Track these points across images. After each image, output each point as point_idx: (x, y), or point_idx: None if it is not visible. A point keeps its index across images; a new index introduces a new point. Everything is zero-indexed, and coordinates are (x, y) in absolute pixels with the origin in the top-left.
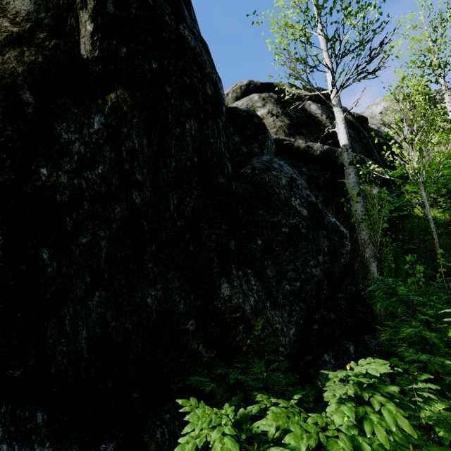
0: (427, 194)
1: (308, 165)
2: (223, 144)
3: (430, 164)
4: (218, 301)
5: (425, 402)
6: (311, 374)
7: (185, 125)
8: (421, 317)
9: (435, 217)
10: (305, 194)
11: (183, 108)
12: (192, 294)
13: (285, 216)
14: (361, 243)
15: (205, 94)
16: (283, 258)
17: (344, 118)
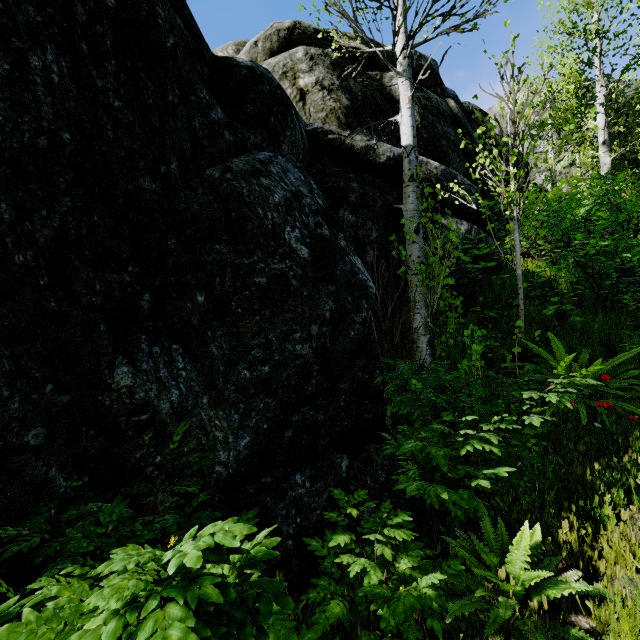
0: (519, 236)
1: (363, 179)
2: (157, 116)
3: (553, 194)
4: (106, 396)
5: (397, 554)
6: (267, 504)
7: (29, 57)
8: (431, 426)
9: (537, 273)
10: (313, 221)
11: (19, 20)
12: (50, 384)
13: (266, 257)
14: (410, 306)
15: (95, 2)
16: (248, 327)
17: (411, 99)
